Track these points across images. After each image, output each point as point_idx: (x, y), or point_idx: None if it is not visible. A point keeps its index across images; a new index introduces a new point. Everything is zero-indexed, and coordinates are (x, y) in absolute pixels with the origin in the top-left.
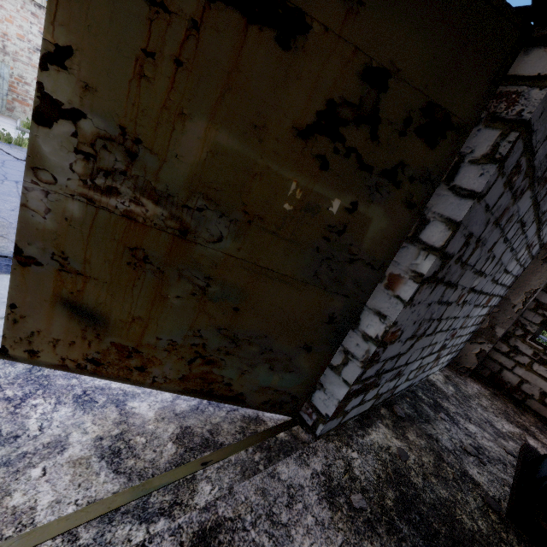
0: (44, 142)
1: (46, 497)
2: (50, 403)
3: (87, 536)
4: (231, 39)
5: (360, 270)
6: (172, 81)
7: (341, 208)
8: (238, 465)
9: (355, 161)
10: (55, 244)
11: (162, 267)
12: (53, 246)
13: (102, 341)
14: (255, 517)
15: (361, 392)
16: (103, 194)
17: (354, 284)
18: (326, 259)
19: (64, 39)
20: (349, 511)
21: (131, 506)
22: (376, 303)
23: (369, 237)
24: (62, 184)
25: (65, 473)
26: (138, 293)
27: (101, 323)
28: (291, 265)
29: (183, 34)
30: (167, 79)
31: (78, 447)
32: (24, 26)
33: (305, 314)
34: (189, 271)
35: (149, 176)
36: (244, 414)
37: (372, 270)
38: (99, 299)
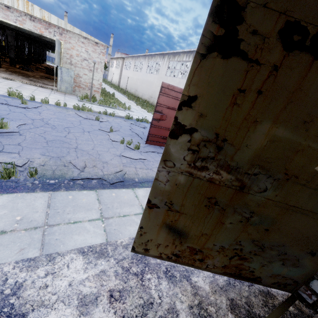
0: (172, 147)
1: None
2: (155, 278)
3: None
4: (299, 71)
5: None
6: (253, 103)
7: None
8: None
9: None
10: (168, 197)
11: (225, 207)
12: (166, 198)
13: (182, 245)
14: None
15: None
16: (198, 170)
17: None
18: None
19: (193, 92)
20: None
21: None
22: None
23: None
24: (177, 167)
25: None
26: (208, 221)
27: (183, 236)
28: (311, 203)
29: (266, 75)
30: (250, 103)
31: (183, 313)
32: (79, 49)
33: (315, 233)
34: (240, 209)
35: (227, 158)
36: (259, 289)
37: None
38: (185, 224)
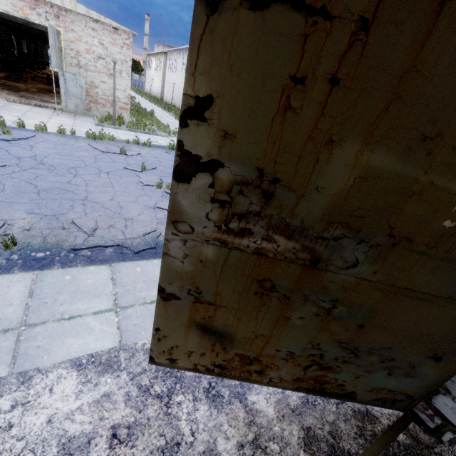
0: (182, 197)
1: None
2: (189, 400)
3: None
4: (413, 30)
5: None
6: (322, 106)
7: None
8: None
9: None
10: (191, 282)
11: (288, 293)
12: (189, 284)
13: (227, 352)
14: None
15: None
16: (236, 236)
17: None
18: None
19: (204, 88)
20: None
21: None
22: None
23: None
24: (198, 232)
25: None
26: (263, 316)
27: (227, 339)
28: (436, 283)
29: (345, 42)
30: (316, 104)
31: None
32: (88, 41)
33: (442, 328)
34: (315, 295)
35: (284, 213)
36: (353, 408)
37: None
38: (227, 322)
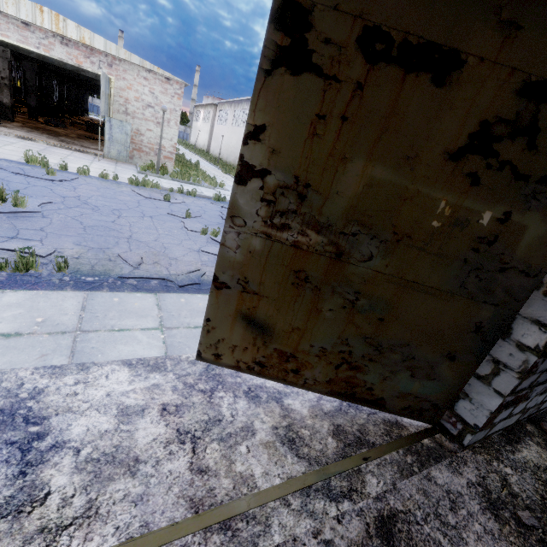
0: (240, 196)
1: (257, 468)
2: (230, 396)
3: (295, 503)
4: (389, 90)
5: (512, 278)
6: (337, 134)
7: (492, 219)
8: (394, 464)
9: (509, 172)
10: (241, 271)
11: (319, 285)
12: (239, 273)
13: (267, 347)
14: (424, 514)
15: (511, 405)
16: (278, 230)
17: (505, 292)
18: (474, 269)
19: (260, 120)
20: (517, 527)
21: (318, 486)
22: (533, 312)
23: (524, 244)
24: (250, 226)
25: (262, 452)
26: (298, 308)
27: (267, 333)
28: (436, 277)
29: (349, 95)
30: (333, 133)
31: (263, 433)
32: (139, 90)
33: (450, 323)
34: (341, 287)
35: (314, 212)
36: (383, 418)
37: (526, 278)
38: (268, 313)
